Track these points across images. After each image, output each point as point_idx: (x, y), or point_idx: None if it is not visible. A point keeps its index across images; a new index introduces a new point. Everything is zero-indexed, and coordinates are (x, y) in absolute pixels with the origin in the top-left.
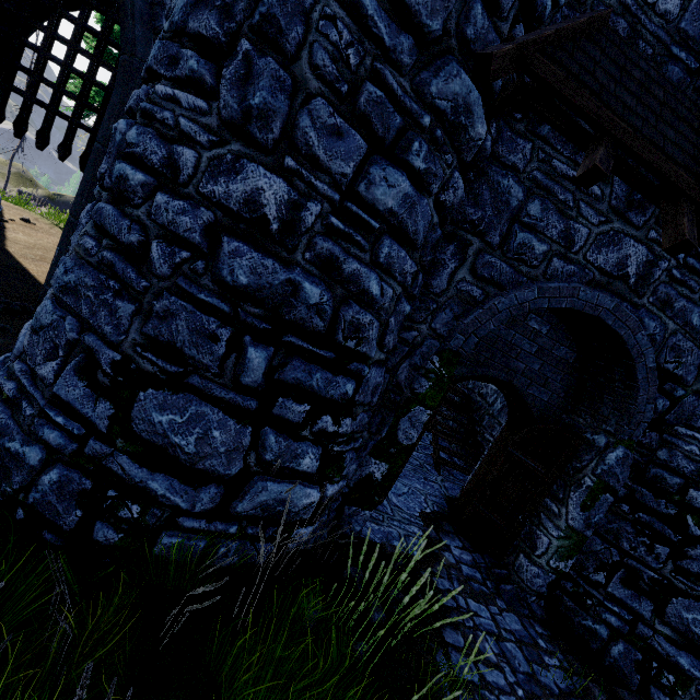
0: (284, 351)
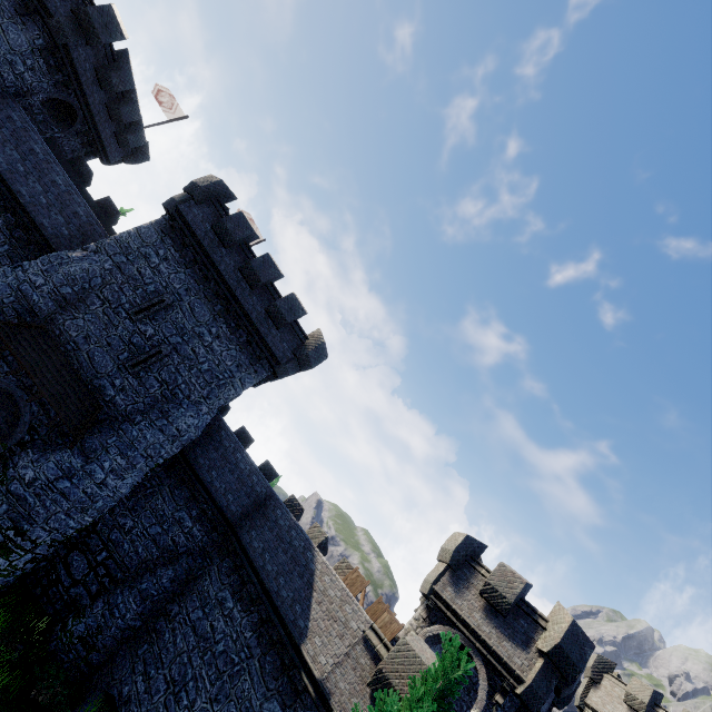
0: None
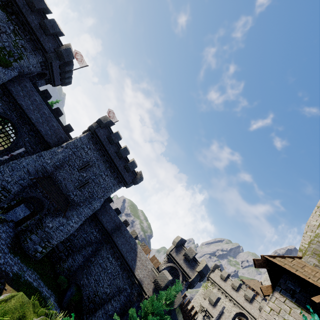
0: (3, 190)
